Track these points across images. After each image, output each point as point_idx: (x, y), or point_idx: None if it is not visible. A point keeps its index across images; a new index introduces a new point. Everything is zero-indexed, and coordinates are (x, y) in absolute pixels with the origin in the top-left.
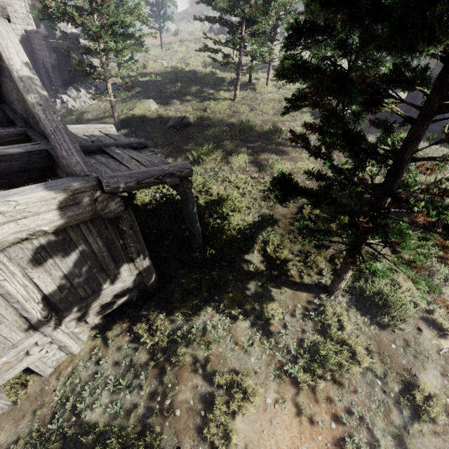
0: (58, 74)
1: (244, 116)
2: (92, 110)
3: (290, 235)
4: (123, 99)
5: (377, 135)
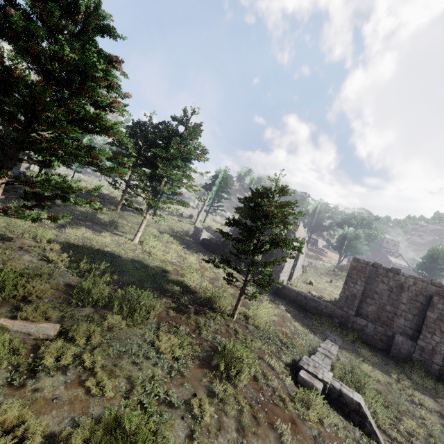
0: None
1: (107, 216)
2: None
3: (4, 249)
4: None
5: (194, 252)
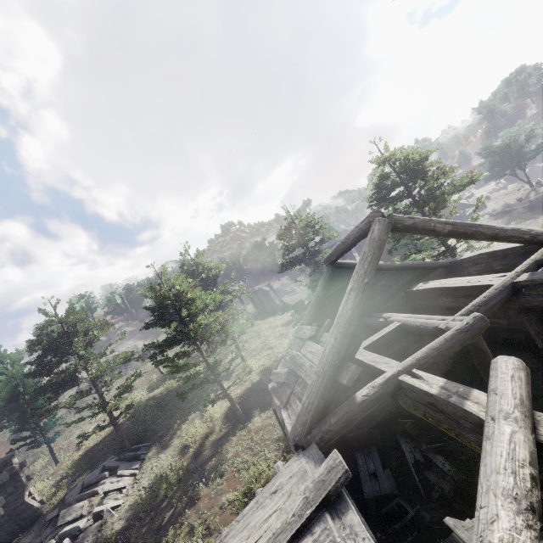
0: None
1: (277, 350)
2: (157, 474)
3: None
4: (161, 443)
5: None
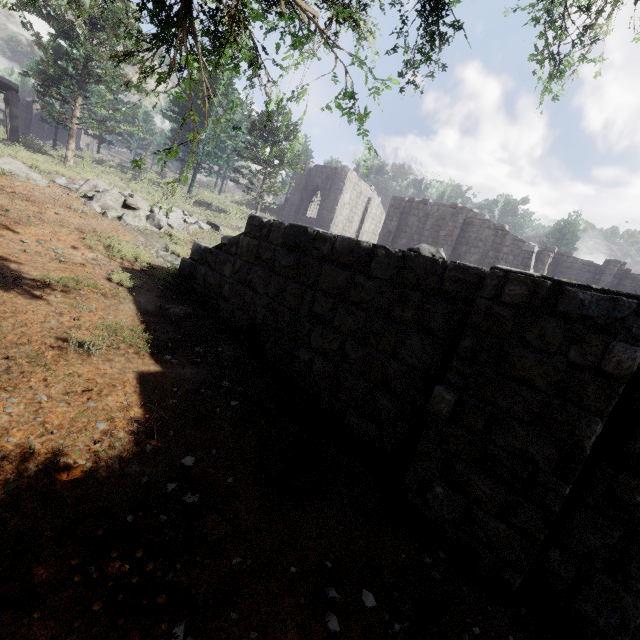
0: (51, 136)
1: None
2: None
3: None
4: None
5: (249, 209)
